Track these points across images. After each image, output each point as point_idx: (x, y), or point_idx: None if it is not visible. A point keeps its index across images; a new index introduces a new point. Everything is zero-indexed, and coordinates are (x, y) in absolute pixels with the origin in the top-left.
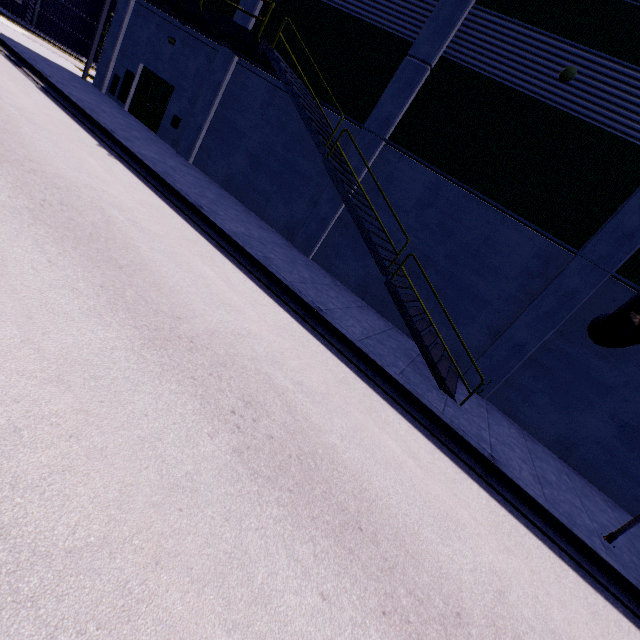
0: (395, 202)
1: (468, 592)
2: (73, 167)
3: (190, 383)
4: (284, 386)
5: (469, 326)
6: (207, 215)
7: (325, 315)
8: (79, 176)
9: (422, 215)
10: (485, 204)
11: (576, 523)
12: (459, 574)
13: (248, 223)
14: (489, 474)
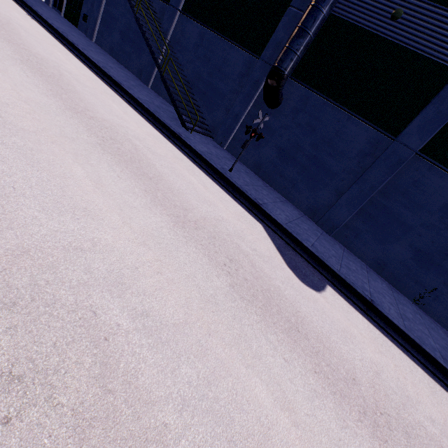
0: (185, 47)
1: (102, 116)
2: (2, 10)
3: (14, 49)
4: (66, 74)
5: (218, 111)
6: (77, 46)
7: (122, 85)
8: (4, 12)
9: (197, 52)
10: (223, 40)
11: (212, 160)
12: (104, 115)
13: (111, 63)
14: (175, 139)
